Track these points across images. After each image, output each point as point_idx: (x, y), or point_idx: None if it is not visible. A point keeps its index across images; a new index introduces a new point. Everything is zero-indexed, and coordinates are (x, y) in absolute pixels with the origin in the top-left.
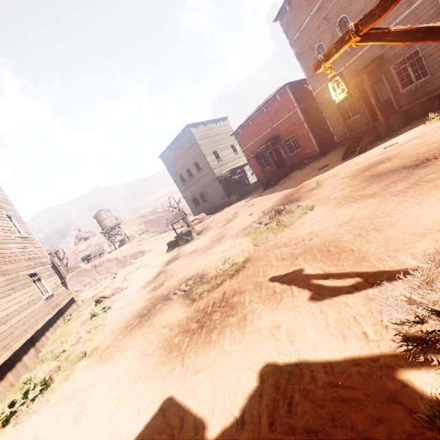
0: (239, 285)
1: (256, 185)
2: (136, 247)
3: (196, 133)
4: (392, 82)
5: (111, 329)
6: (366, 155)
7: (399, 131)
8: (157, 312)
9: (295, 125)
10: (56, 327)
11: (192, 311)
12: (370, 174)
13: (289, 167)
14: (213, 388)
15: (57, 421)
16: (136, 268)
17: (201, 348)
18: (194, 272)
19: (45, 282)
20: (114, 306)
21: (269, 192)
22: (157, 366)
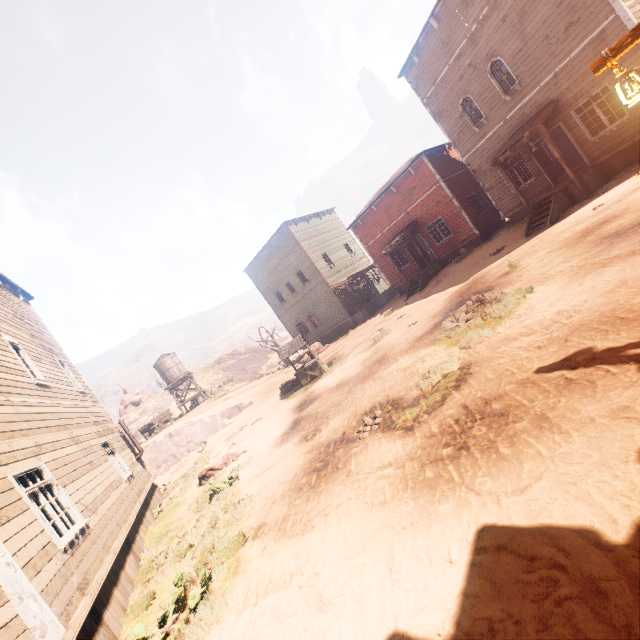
0: (486, 391)
1: (387, 295)
2: (224, 402)
3: (296, 232)
4: (576, 130)
5: (268, 499)
6: (566, 223)
7: (600, 190)
8: (346, 458)
9: (441, 204)
10: (147, 524)
11: (422, 439)
12: (599, 236)
13: (437, 262)
14: (578, 499)
15: (274, 620)
16: (238, 429)
17: (493, 468)
18: (370, 403)
19: (120, 456)
20: (242, 476)
21: (419, 296)
22: (423, 509)
